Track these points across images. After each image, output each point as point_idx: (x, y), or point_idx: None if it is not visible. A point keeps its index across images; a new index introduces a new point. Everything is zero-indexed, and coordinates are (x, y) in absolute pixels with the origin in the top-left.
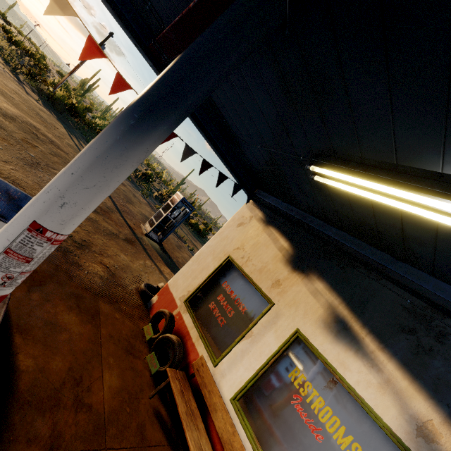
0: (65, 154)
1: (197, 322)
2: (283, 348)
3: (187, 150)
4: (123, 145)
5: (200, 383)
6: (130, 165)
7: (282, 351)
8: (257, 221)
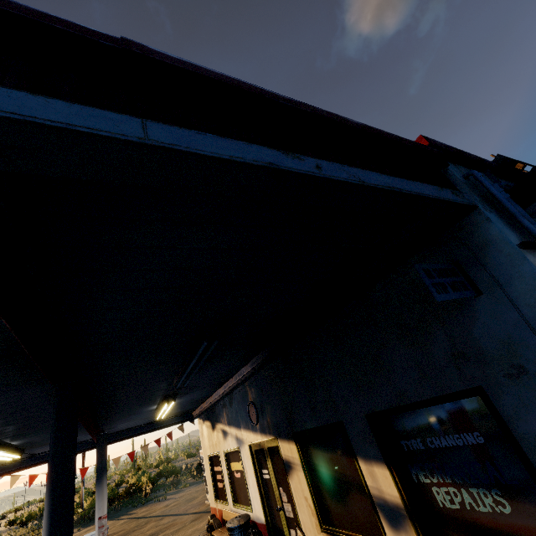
0: (122, 531)
1: (220, 500)
2: (226, 463)
3: (144, 448)
4: (100, 487)
5: (226, 519)
6: (105, 488)
7: (227, 465)
8: (203, 426)
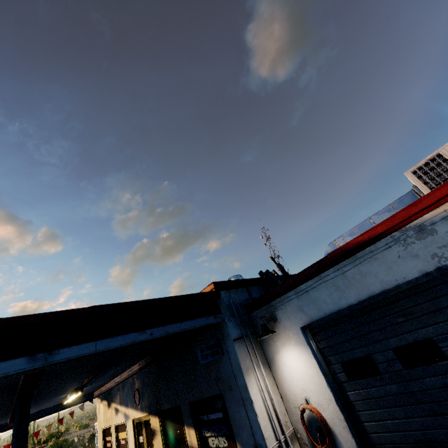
0: None
1: None
2: (116, 433)
3: (48, 427)
4: None
5: None
6: None
7: (116, 435)
8: (100, 404)
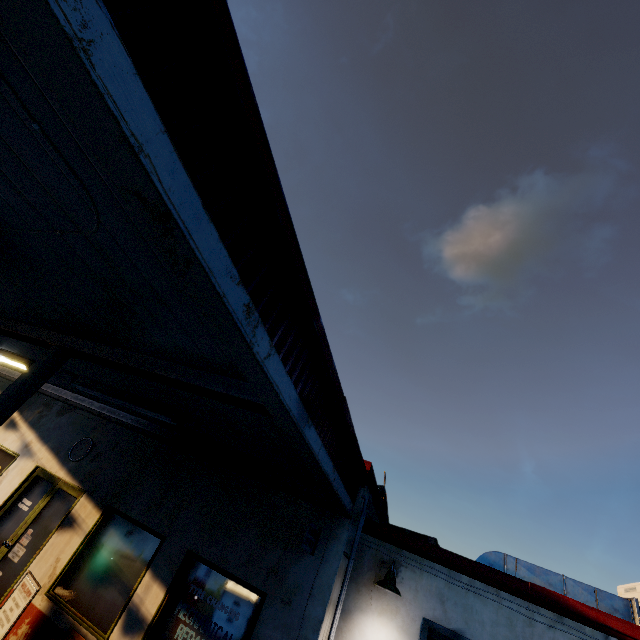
0: None
1: None
2: None
3: None
4: None
5: None
6: None
7: None
8: None
